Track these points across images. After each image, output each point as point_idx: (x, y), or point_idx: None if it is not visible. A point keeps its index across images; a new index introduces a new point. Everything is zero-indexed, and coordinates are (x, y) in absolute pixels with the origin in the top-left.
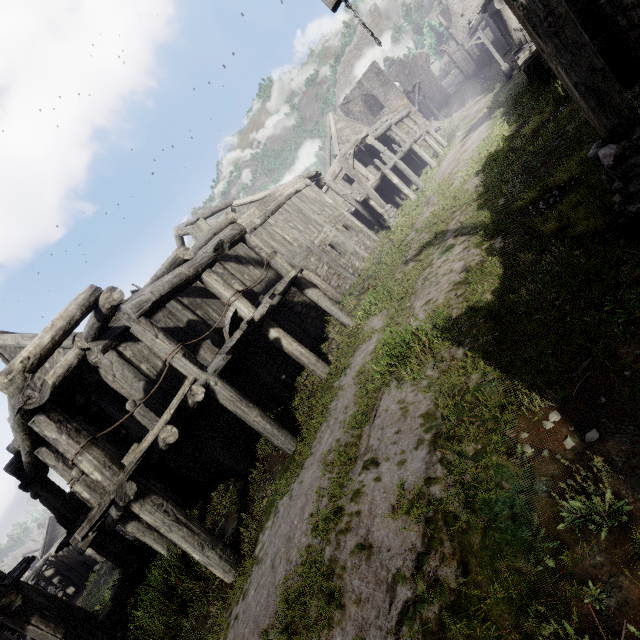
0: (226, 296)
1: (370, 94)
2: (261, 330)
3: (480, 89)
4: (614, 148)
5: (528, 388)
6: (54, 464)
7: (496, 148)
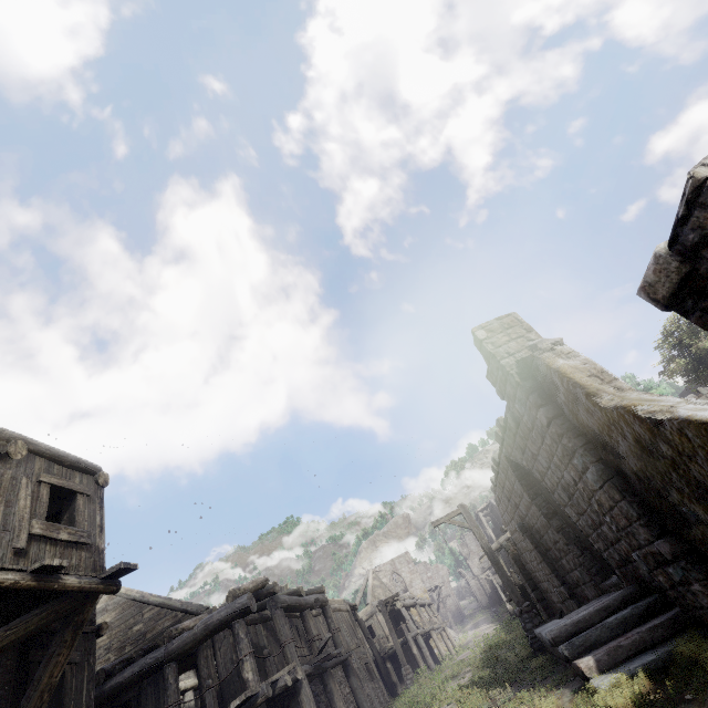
0: (313, 633)
1: (399, 574)
2: (324, 674)
3: (491, 619)
4: (518, 608)
5: (493, 689)
6: (172, 681)
7: (495, 642)
